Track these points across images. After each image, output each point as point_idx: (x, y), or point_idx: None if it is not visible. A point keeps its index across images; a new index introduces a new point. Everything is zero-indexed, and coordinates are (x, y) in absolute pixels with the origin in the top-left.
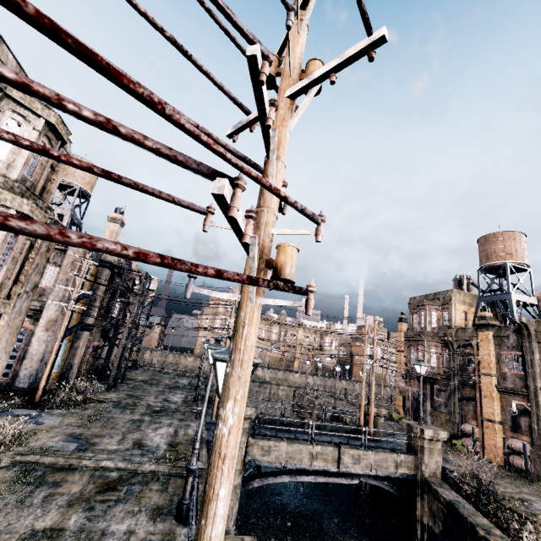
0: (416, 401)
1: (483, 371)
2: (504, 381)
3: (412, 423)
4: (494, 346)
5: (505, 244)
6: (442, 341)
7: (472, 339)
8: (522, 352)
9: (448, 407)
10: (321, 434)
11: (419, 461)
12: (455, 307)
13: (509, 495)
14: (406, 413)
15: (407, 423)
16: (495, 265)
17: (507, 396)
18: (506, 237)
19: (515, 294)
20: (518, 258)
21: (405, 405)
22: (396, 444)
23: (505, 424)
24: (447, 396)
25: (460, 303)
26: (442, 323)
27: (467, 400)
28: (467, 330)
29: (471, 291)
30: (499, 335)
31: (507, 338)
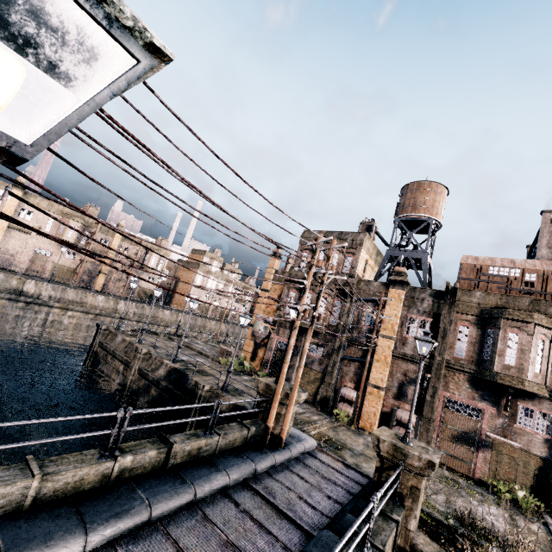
0: (280, 353)
1: (384, 333)
2: (402, 346)
3: (399, 443)
4: (402, 307)
5: (437, 198)
6: (337, 291)
7: (382, 295)
8: (434, 319)
9: (324, 364)
10: (212, 479)
11: (405, 512)
12: (362, 254)
13: (458, 514)
14: (263, 365)
15: (393, 444)
16: (418, 218)
17: (401, 363)
18: (439, 190)
19: (429, 255)
20: (440, 217)
21: (256, 352)
22: (309, 444)
23: (389, 391)
24: (326, 352)
25: (366, 251)
26: (341, 269)
27: (352, 361)
28: (372, 283)
29: (373, 240)
30: (413, 296)
31: (421, 301)
